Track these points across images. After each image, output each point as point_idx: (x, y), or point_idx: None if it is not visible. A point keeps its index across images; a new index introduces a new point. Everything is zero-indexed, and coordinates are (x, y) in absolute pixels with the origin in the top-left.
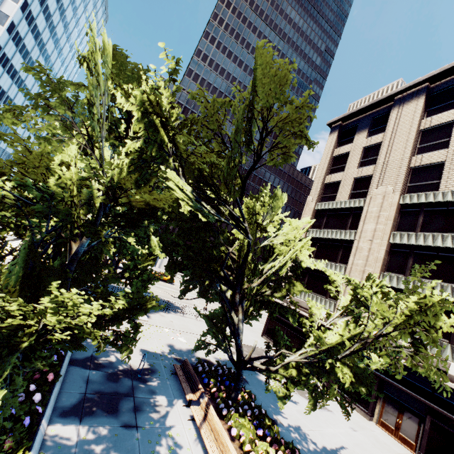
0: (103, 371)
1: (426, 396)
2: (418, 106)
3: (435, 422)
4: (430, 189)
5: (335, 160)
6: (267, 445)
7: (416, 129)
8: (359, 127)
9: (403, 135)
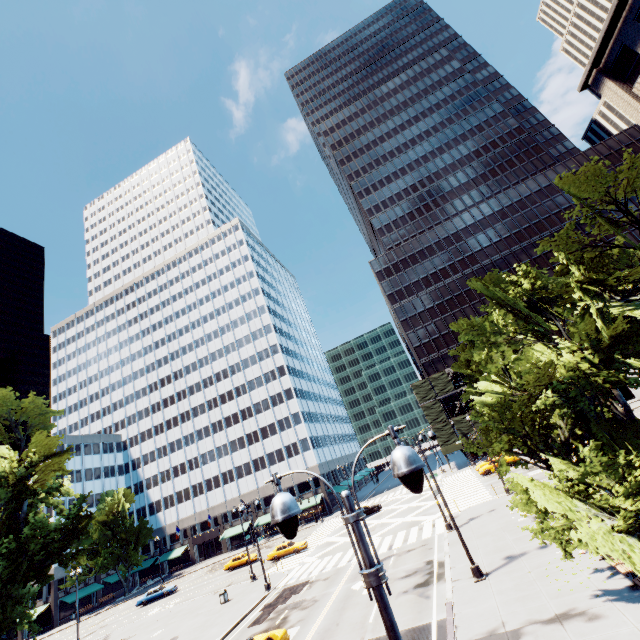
0: None
1: None
2: None
3: None
4: None
5: None
6: None
7: None
8: (629, 44)
9: None
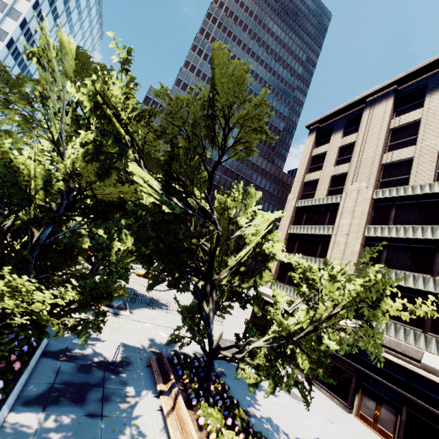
0: (75, 363)
1: (402, 386)
2: (388, 106)
3: (412, 412)
4: (400, 184)
5: (314, 160)
6: (233, 434)
7: (386, 128)
8: (335, 128)
9: (375, 134)
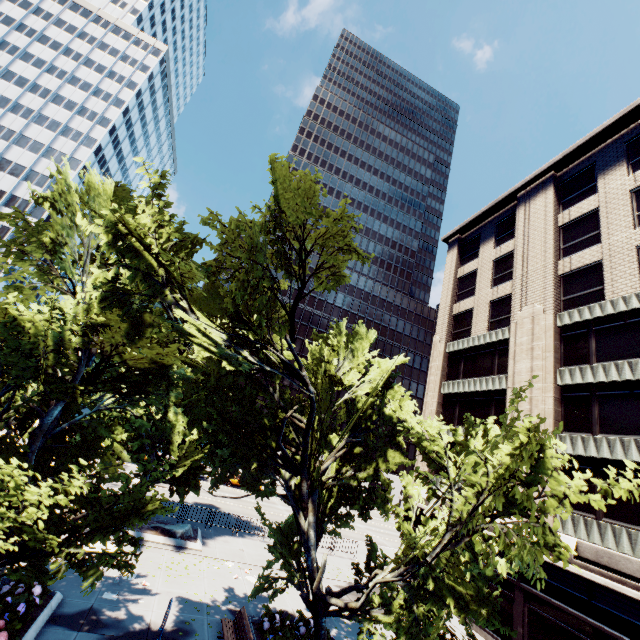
0: (100, 633)
1: None
2: (548, 199)
3: None
4: (593, 300)
5: (461, 283)
6: None
7: (552, 226)
8: (482, 237)
9: (539, 236)
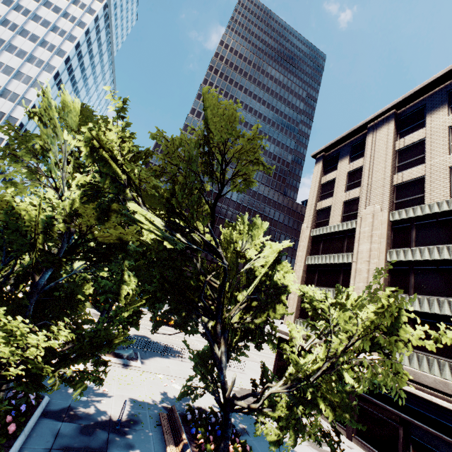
0: (77, 423)
1: None
2: (390, 129)
3: None
4: (416, 203)
5: (324, 187)
6: None
7: (391, 150)
8: (340, 155)
9: (381, 156)
